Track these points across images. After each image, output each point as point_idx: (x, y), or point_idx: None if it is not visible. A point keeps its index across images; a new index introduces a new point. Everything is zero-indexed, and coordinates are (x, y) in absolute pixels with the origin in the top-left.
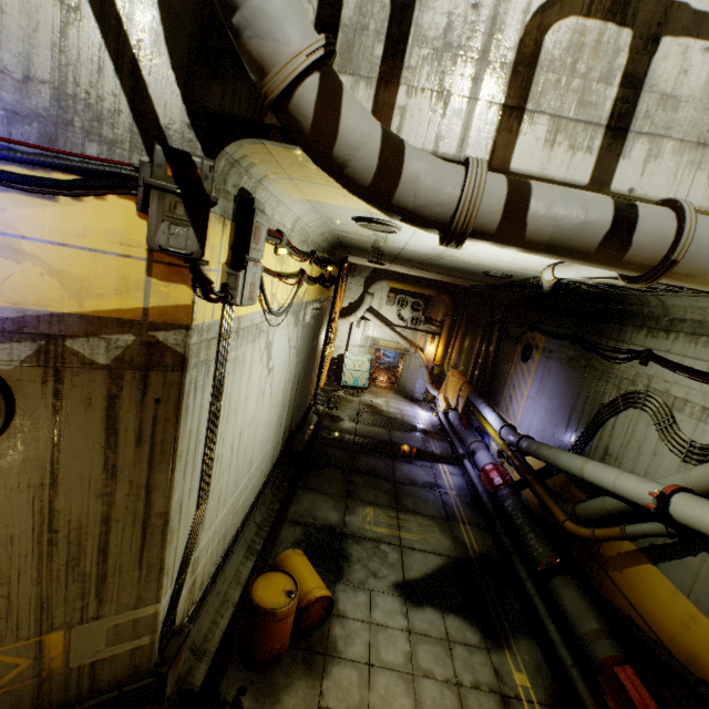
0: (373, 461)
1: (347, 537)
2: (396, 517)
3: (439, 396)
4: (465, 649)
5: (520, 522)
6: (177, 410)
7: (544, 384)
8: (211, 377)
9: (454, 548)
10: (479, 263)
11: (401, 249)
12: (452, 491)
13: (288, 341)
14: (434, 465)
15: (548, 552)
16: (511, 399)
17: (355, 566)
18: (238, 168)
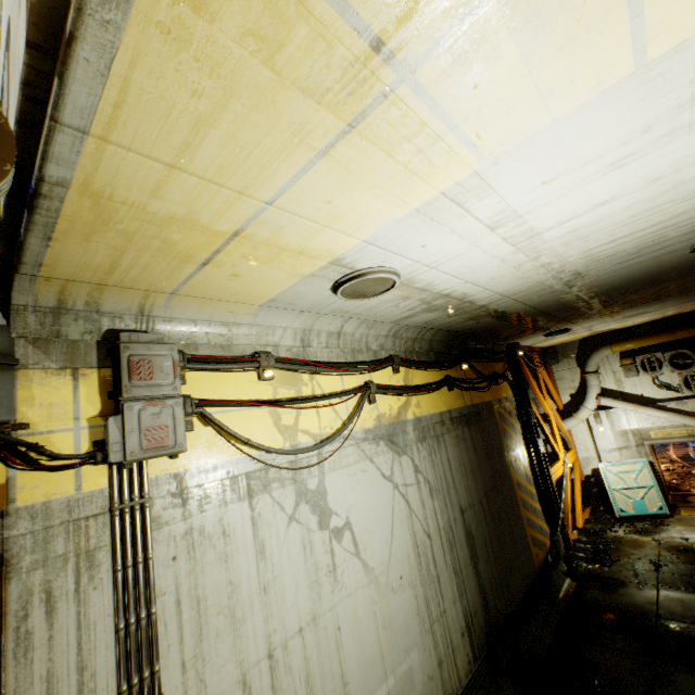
0: None
1: None
2: None
3: None
4: None
5: None
6: (1, 643)
7: None
8: (104, 573)
9: None
10: (637, 241)
11: (507, 298)
12: None
13: (385, 479)
14: None
15: None
16: None
17: None
18: (77, 314)
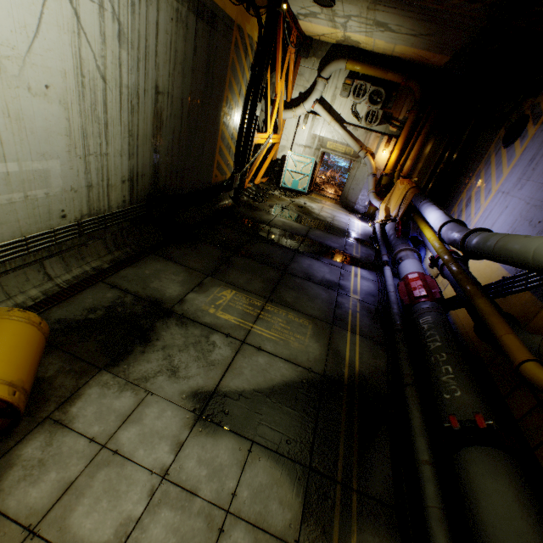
0: (271, 249)
1: (171, 317)
2: (259, 308)
3: (380, 206)
4: (251, 538)
5: (435, 346)
6: None
7: (535, 166)
8: None
9: (322, 361)
10: None
11: None
12: (355, 295)
13: None
14: (346, 267)
15: (472, 400)
16: (469, 201)
17: (151, 354)
18: None
